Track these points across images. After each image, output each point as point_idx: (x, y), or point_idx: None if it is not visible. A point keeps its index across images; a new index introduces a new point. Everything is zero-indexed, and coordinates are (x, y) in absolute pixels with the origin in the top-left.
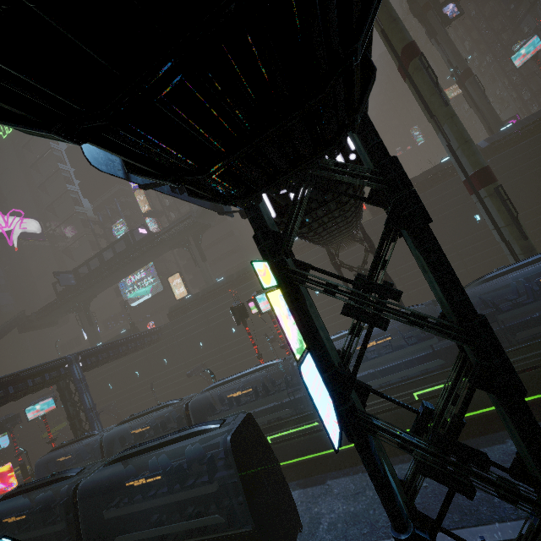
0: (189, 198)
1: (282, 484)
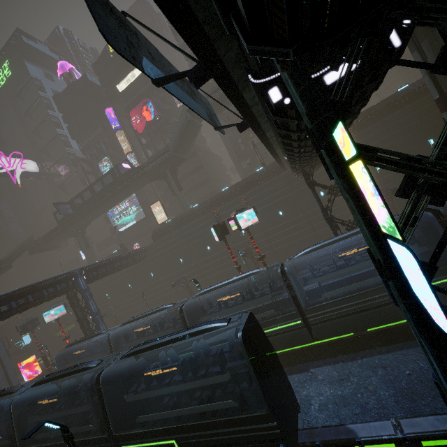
0: (192, 106)
1: (282, 373)
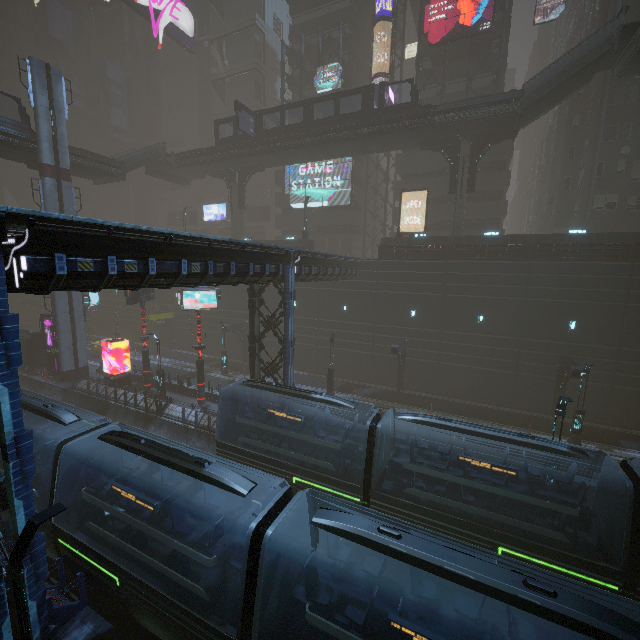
0: None
1: None
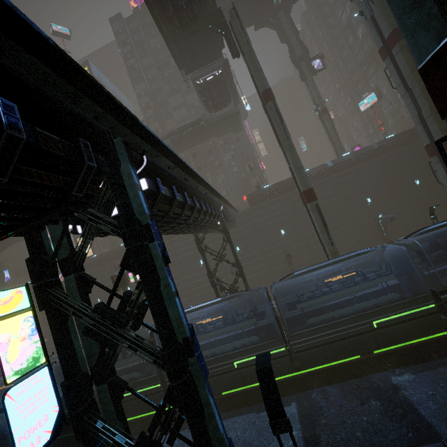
0: None
1: None
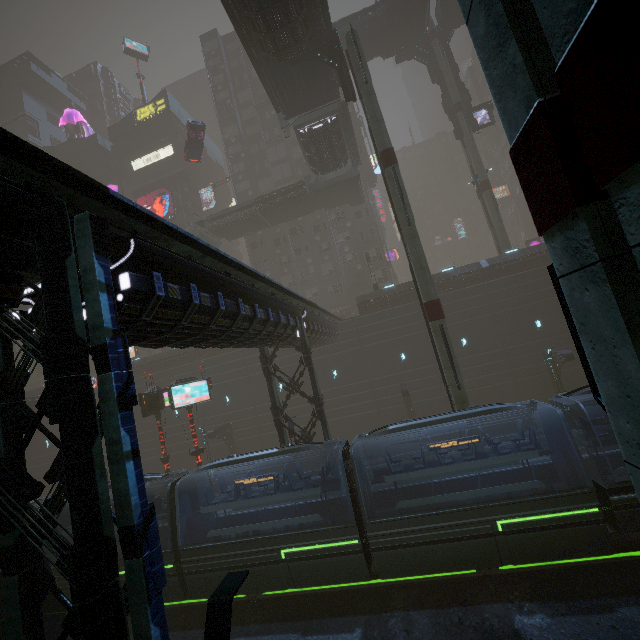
0: None
1: None
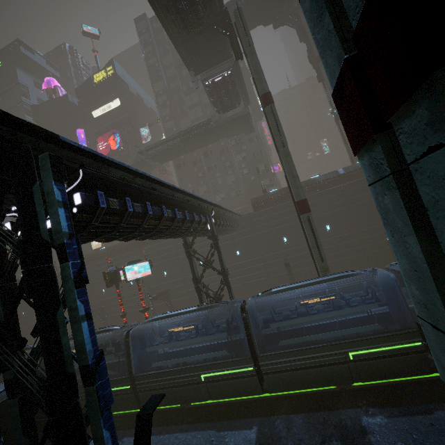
0: None
1: None
